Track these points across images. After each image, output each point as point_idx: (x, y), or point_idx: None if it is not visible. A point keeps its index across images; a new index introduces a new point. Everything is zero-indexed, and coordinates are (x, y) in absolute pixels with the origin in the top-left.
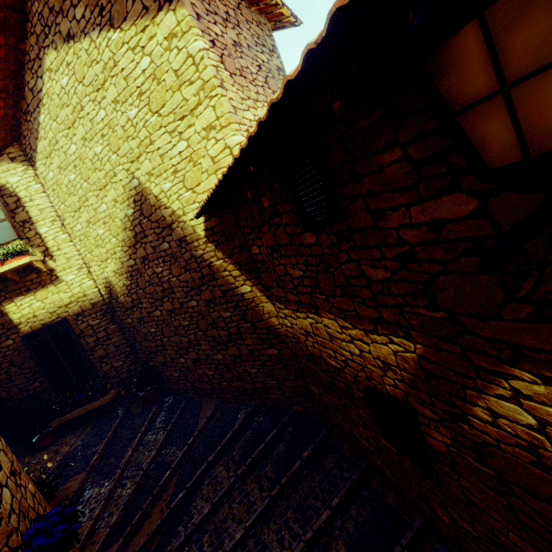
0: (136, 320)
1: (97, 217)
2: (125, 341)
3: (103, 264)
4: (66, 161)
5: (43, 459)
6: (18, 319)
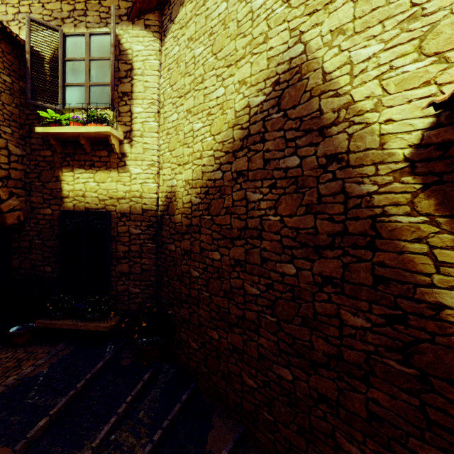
0: (181, 250)
1: (203, 106)
2: (154, 268)
3: (179, 168)
4: (203, 29)
5: (1, 363)
6: (68, 191)
